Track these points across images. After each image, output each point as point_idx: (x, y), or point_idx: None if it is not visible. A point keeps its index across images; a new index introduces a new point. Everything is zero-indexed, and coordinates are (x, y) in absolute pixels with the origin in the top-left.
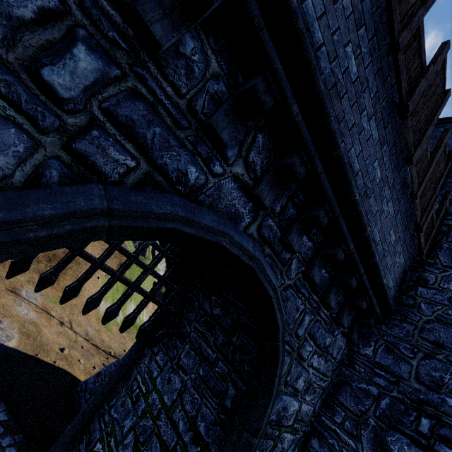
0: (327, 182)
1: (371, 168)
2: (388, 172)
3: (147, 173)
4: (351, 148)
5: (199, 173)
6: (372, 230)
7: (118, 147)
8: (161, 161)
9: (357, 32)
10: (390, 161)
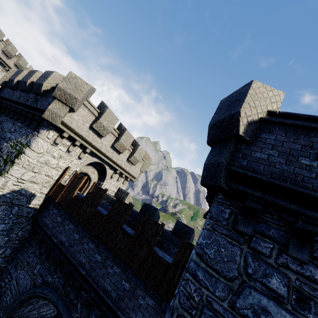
0: (73, 271)
1: (94, 258)
2: (106, 254)
3: (42, 282)
4: (80, 257)
5: (51, 279)
6: (102, 284)
7: (39, 279)
8: (45, 279)
9: (77, 229)
10: (106, 249)
